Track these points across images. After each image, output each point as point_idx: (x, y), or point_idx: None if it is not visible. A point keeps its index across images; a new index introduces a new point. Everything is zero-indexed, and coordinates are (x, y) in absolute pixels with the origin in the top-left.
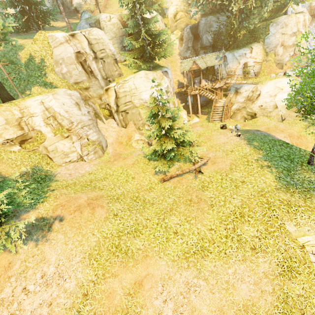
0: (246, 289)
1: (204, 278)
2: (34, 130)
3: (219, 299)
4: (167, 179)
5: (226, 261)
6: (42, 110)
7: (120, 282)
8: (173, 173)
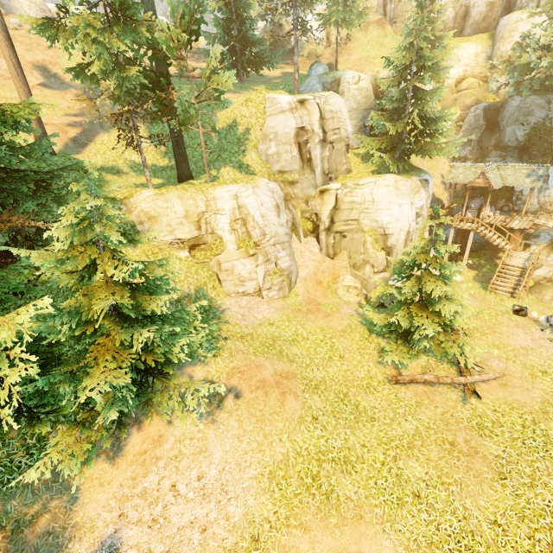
0: None
1: None
2: (214, 233)
3: None
4: (403, 381)
5: None
6: (232, 207)
7: (312, 545)
8: (417, 376)
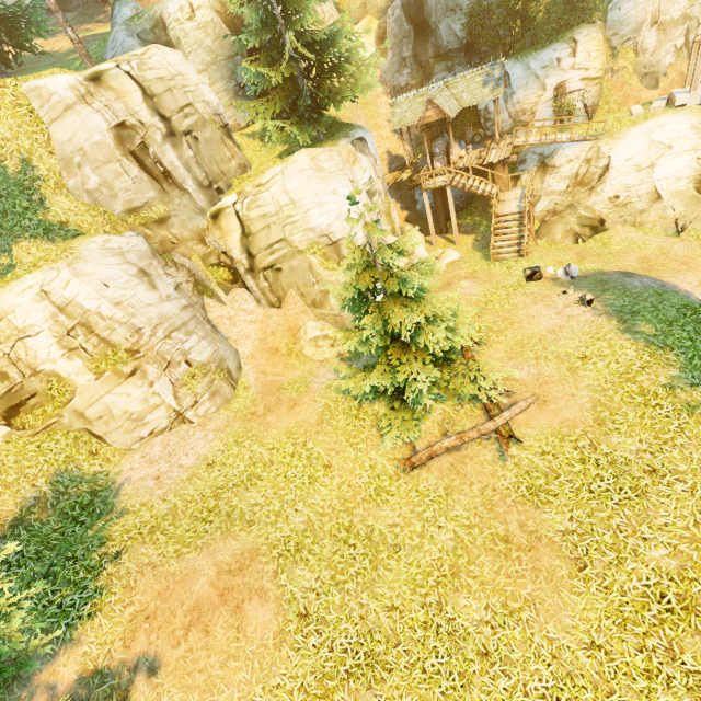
0: None
1: None
2: (38, 373)
3: None
4: (419, 462)
5: None
6: (49, 314)
7: None
8: (434, 447)
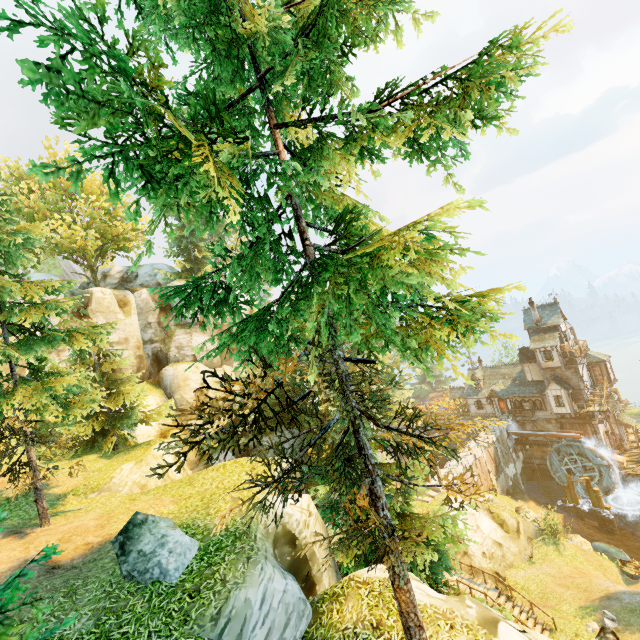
0: None
1: None
2: None
3: None
4: None
5: None
6: None
7: None
8: None
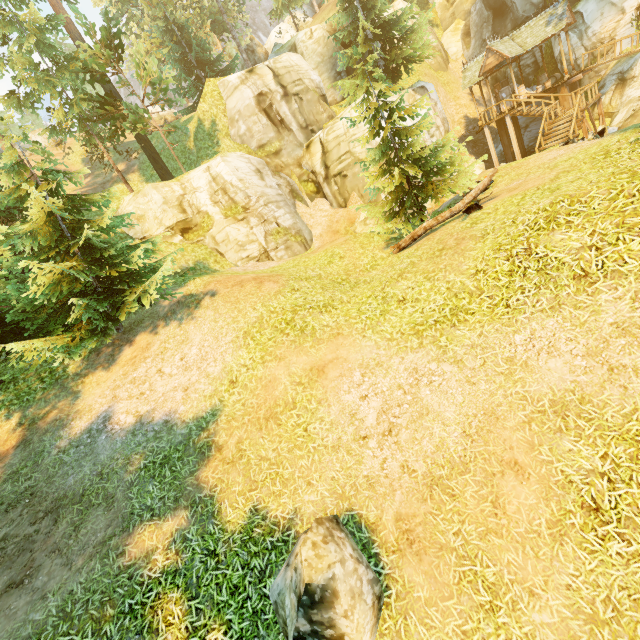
0: (563, 369)
1: (453, 360)
2: (199, 212)
3: (488, 393)
4: (404, 244)
5: (509, 320)
6: (209, 182)
7: (287, 368)
8: (416, 230)
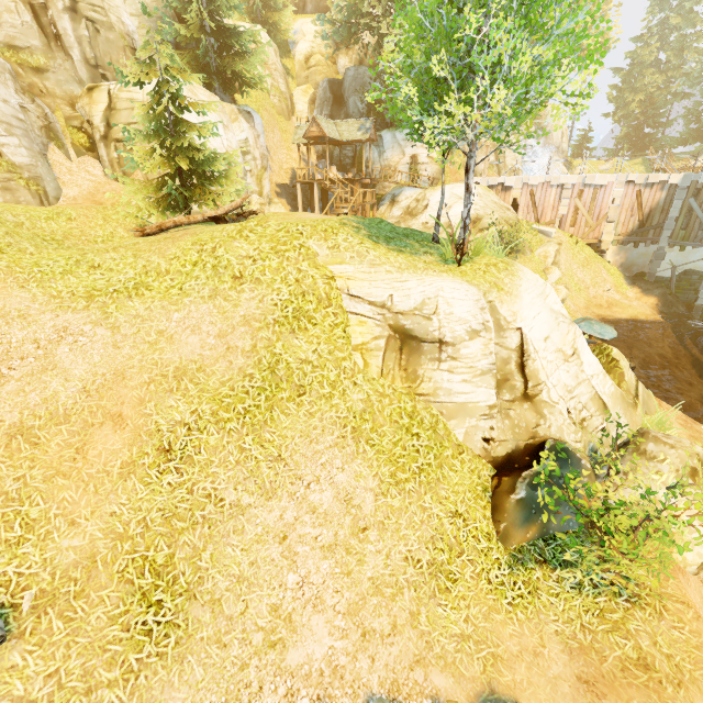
0: (198, 344)
1: (111, 326)
2: None
3: (128, 356)
4: (150, 230)
5: (177, 300)
6: None
7: None
8: (166, 220)
